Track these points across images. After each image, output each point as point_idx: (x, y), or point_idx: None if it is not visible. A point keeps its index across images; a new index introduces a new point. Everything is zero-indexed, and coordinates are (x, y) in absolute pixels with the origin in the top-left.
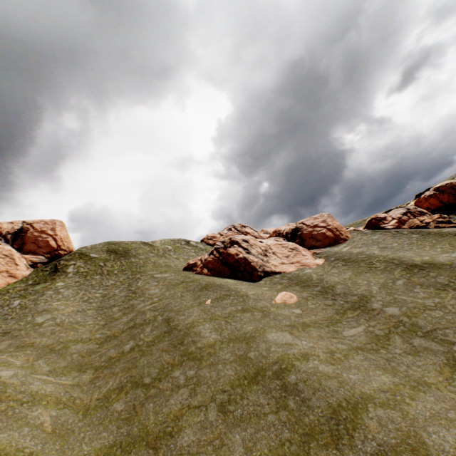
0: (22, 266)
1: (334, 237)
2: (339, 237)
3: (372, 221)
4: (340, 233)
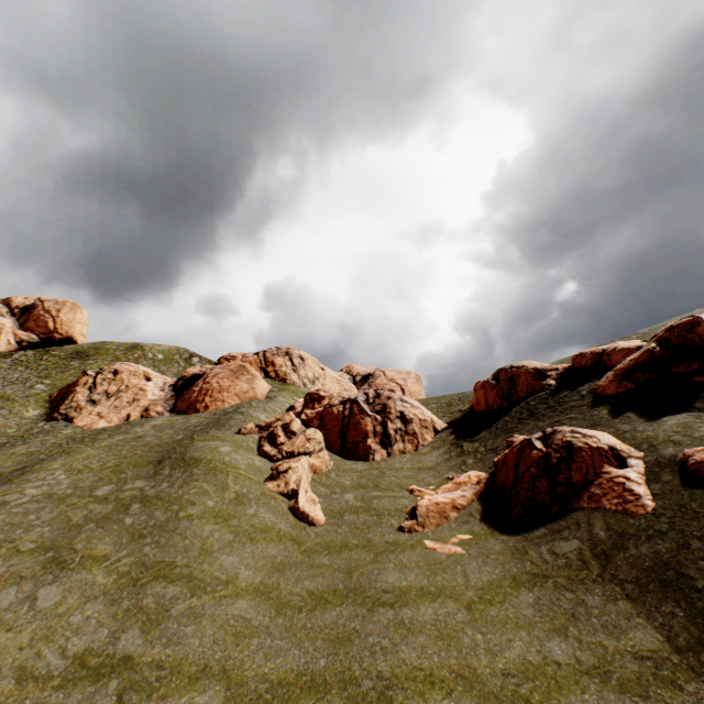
0: (4, 341)
1: (191, 402)
2: (195, 405)
3: (306, 398)
4: (203, 399)
